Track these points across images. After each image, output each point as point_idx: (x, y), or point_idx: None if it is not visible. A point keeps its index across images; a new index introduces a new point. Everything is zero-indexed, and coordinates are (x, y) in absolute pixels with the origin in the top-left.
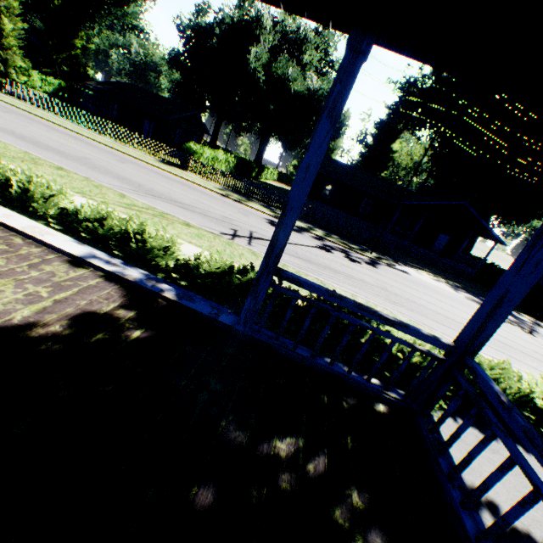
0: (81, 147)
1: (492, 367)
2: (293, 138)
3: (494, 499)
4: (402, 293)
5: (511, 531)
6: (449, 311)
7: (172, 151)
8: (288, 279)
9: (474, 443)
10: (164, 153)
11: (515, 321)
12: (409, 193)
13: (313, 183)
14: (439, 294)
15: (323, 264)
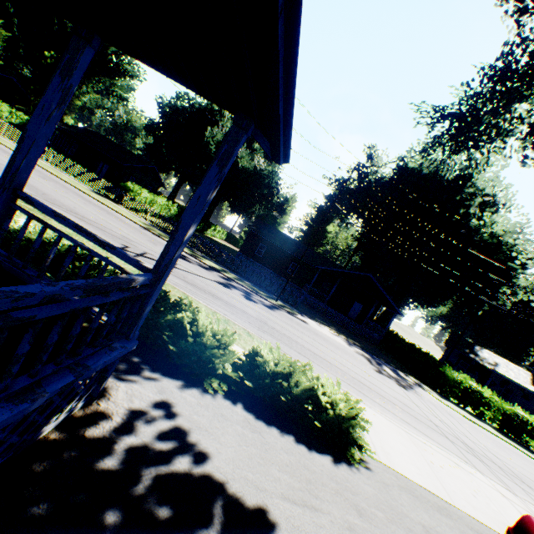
0: (4, 157)
1: (290, 365)
2: (240, 204)
3: (210, 455)
4: (282, 329)
5: (202, 476)
6: (324, 352)
7: (110, 185)
8: (23, 198)
9: (238, 421)
10: (101, 185)
11: (396, 377)
12: (332, 263)
13: (248, 242)
14: (326, 341)
15: (209, 291)
